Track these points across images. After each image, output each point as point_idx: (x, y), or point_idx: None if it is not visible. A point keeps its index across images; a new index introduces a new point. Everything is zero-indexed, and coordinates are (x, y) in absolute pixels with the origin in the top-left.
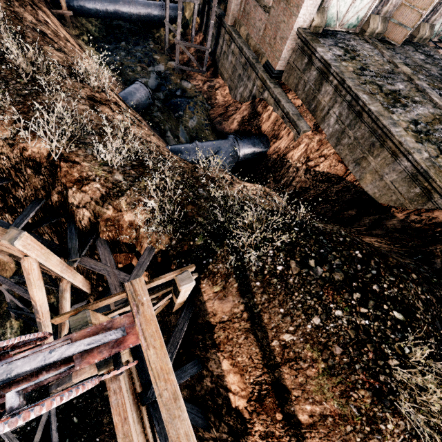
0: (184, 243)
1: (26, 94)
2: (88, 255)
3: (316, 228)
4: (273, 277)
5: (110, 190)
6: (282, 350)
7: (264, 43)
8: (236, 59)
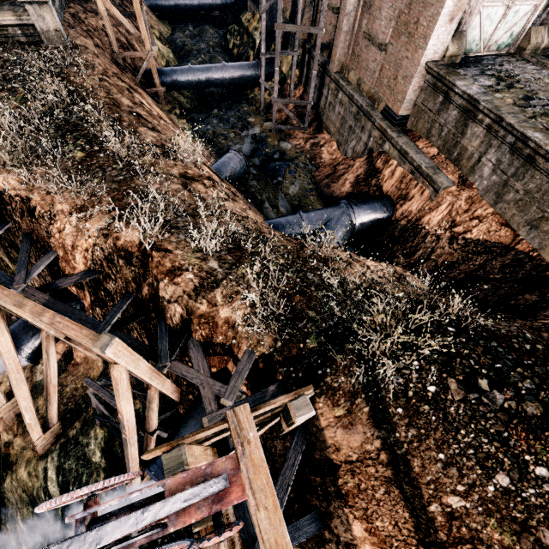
0: (292, 345)
1: (121, 180)
2: (178, 357)
3: (482, 328)
4: (423, 403)
5: (204, 281)
6: (447, 521)
7: (381, 86)
8: (345, 109)
